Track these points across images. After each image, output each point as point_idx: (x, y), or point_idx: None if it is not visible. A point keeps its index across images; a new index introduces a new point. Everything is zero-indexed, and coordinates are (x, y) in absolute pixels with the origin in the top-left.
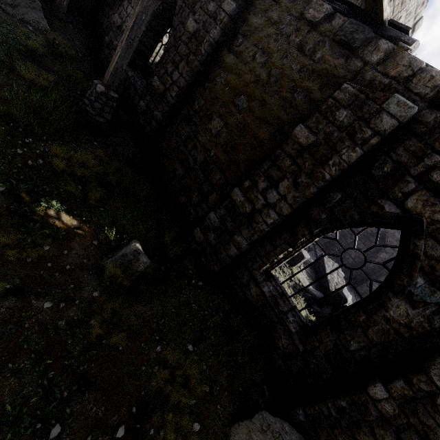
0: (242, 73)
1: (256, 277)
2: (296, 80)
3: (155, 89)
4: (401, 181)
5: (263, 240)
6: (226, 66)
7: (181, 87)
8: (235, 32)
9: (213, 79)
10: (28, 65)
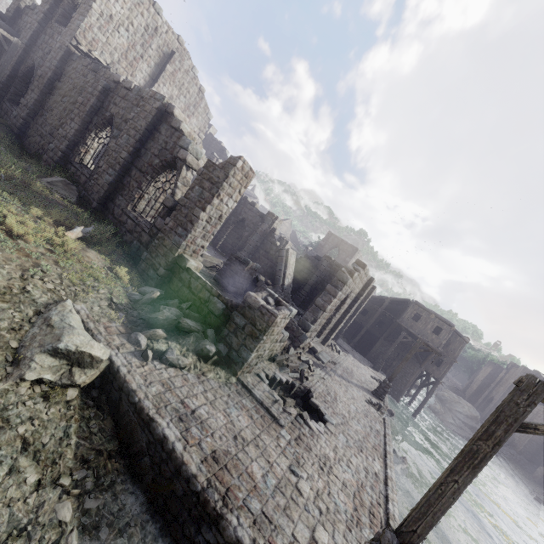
0: (64, 89)
1: (73, 163)
2: (82, 86)
3: (22, 104)
4: (110, 106)
5: (75, 148)
6: (58, 88)
7: (36, 100)
8: (61, 74)
9: (53, 94)
10: None
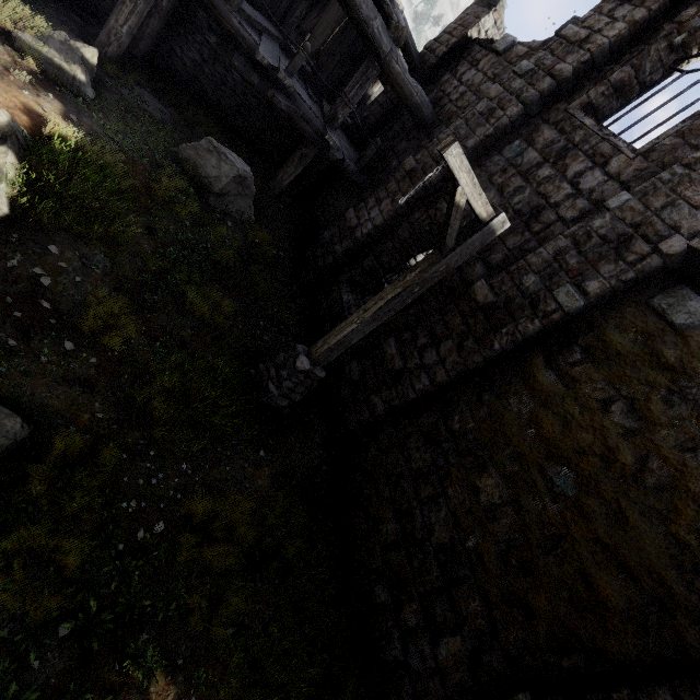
0: (572, 422)
1: None
2: None
3: (385, 356)
4: None
5: None
6: (537, 387)
7: (437, 382)
8: (567, 336)
9: (502, 394)
10: (206, 288)
